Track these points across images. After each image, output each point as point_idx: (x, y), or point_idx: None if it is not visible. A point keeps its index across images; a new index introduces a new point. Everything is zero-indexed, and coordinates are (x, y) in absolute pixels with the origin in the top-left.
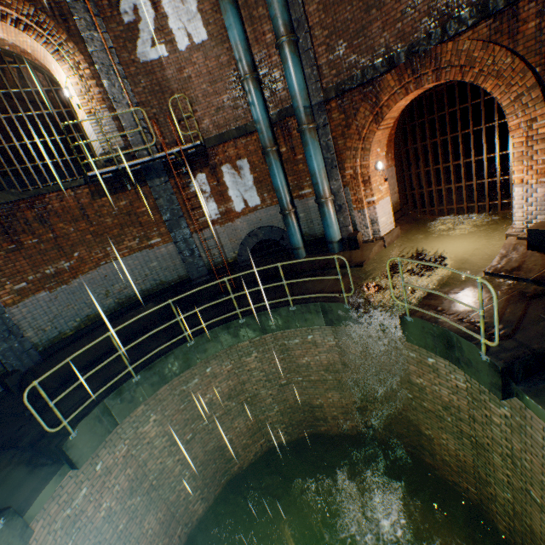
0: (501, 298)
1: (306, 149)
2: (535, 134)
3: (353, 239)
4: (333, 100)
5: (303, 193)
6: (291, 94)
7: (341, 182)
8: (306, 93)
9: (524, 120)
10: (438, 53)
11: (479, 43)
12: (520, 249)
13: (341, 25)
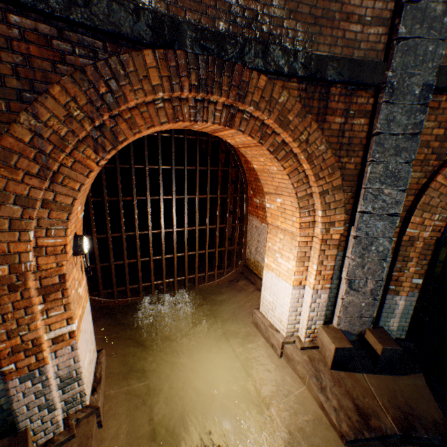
0: None
1: None
2: (329, 239)
3: None
4: None
5: None
6: None
7: None
8: None
9: (324, 221)
10: (247, 81)
11: (298, 105)
12: (325, 369)
13: None
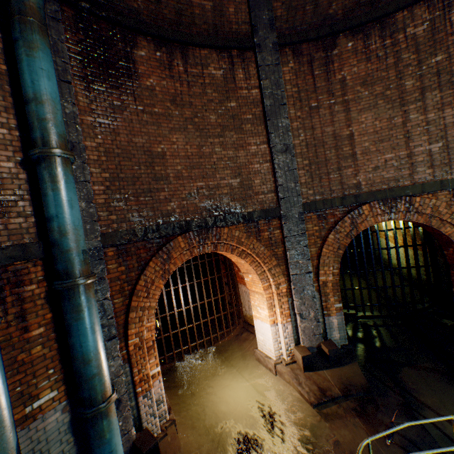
0: (360, 422)
1: (80, 316)
2: (281, 292)
3: (154, 448)
4: (111, 247)
5: (36, 406)
6: (61, 228)
7: (121, 358)
8: (84, 231)
9: (275, 283)
10: (219, 232)
11: (244, 234)
12: (301, 372)
13: (127, 176)
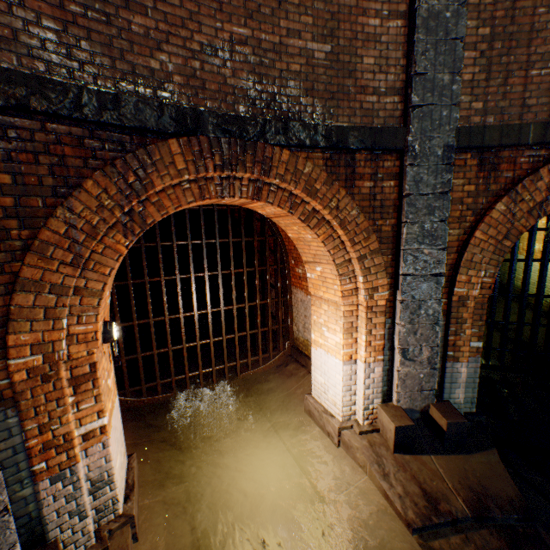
0: None
1: None
2: (374, 305)
3: None
4: None
5: None
6: None
7: None
8: None
9: (366, 287)
10: (270, 156)
11: (323, 174)
12: (387, 453)
13: None
